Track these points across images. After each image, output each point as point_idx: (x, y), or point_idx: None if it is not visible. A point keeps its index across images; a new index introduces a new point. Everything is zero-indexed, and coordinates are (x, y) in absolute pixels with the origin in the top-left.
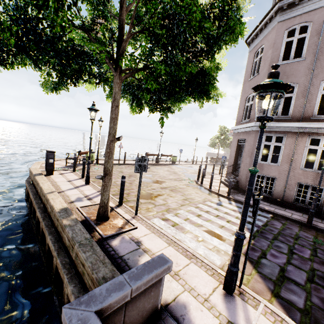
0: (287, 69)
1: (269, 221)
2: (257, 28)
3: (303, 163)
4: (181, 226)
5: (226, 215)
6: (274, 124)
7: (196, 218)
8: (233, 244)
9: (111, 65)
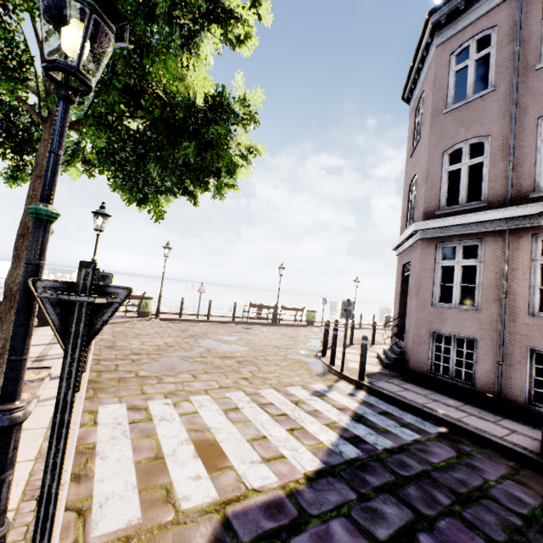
0: (465, 115)
1: (419, 442)
2: (413, 70)
3: (534, 299)
4: (153, 425)
5: (306, 415)
6: (451, 220)
7: (216, 413)
8: (228, 484)
9: (35, 113)
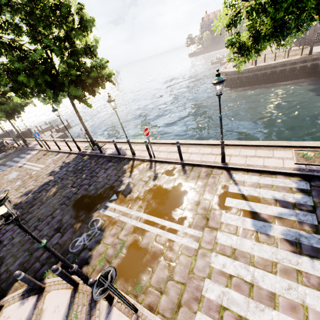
0: None
1: None
2: None
3: None
4: None
5: None
6: None
7: None
8: None
9: None
